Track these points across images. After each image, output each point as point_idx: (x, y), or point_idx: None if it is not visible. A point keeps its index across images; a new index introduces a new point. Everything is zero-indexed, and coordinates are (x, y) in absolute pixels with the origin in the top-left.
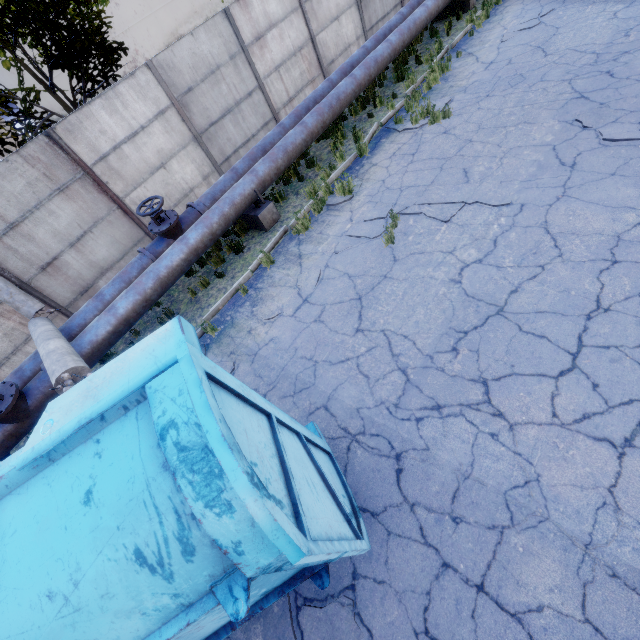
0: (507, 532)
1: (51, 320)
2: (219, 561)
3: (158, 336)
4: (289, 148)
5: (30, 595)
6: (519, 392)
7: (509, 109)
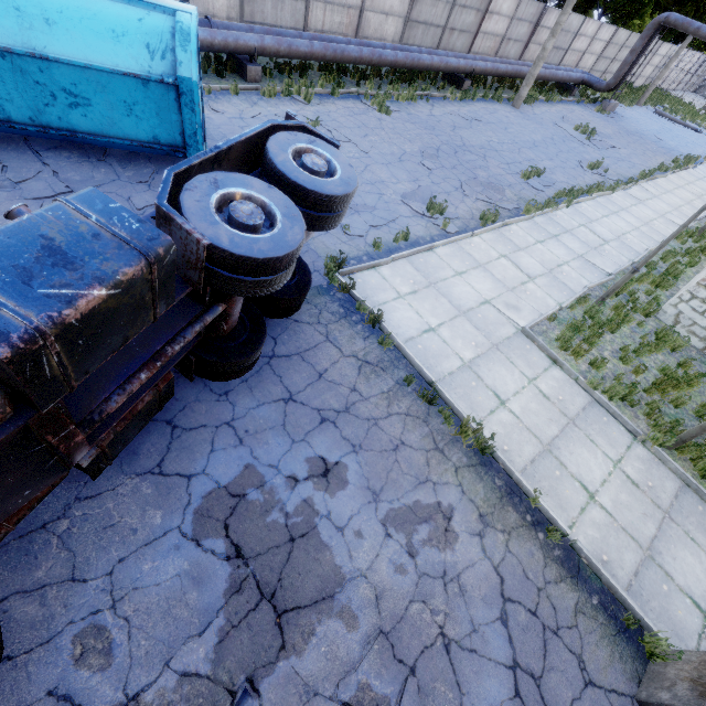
0: None
1: None
2: (169, 70)
3: (187, 6)
4: (293, 47)
5: (107, 26)
6: None
7: (412, 133)
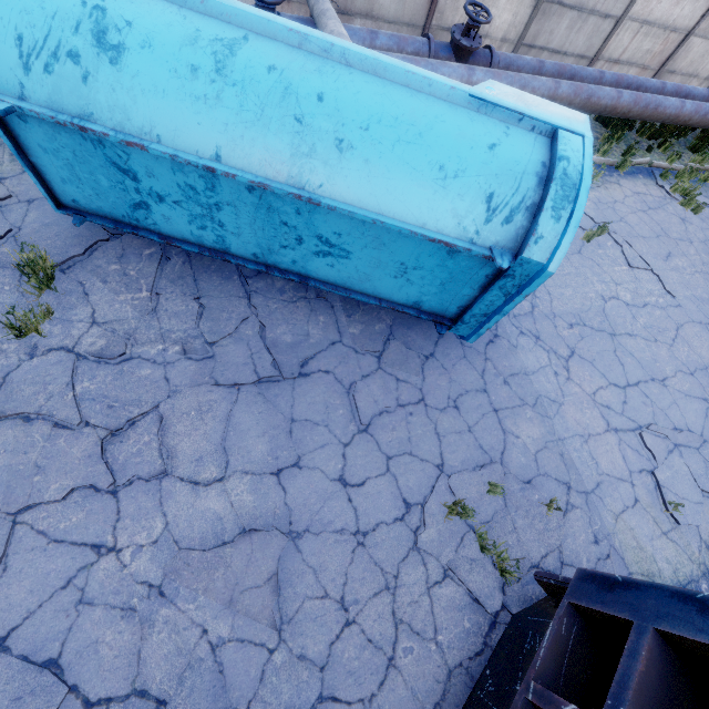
0: (527, 406)
1: (300, 2)
2: (508, 240)
3: (574, 114)
4: (593, 99)
5: (434, 157)
6: (587, 371)
7: None
